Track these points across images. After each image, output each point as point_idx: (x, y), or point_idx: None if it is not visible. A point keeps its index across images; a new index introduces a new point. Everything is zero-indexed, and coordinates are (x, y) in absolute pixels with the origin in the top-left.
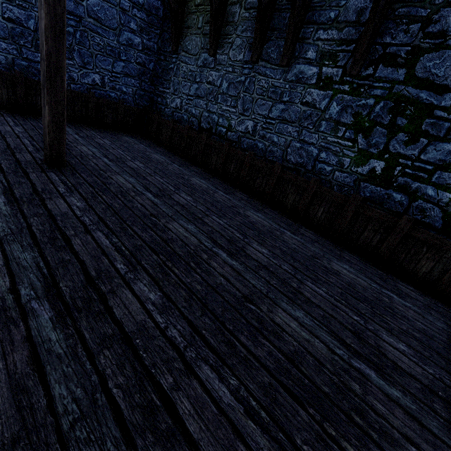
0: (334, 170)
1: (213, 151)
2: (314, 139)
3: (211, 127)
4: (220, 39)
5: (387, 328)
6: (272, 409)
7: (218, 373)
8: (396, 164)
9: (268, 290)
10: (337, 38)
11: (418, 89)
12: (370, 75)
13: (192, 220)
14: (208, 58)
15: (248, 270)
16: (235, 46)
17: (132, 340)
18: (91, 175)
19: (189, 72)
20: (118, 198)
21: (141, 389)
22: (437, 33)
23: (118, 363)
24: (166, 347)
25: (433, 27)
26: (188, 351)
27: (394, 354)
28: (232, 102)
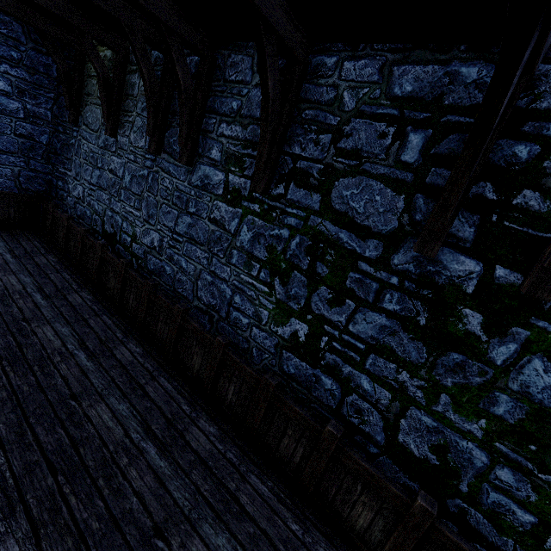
0: (251, 324)
1: (110, 270)
2: (226, 274)
3: (115, 233)
4: (120, 116)
5: None
6: None
7: None
8: (321, 332)
9: None
10: (242, 137)
11: (337, 227)
12: (281, 196)
13: None
14: (109, 137)
15: None
16: (136, 127)
17: None
18: None
19: (91, 152)
20: None
21: None
22: (351, 151)
23: None
24: None
25: (346, 142)
26: None
27: None
28: (135, 202)
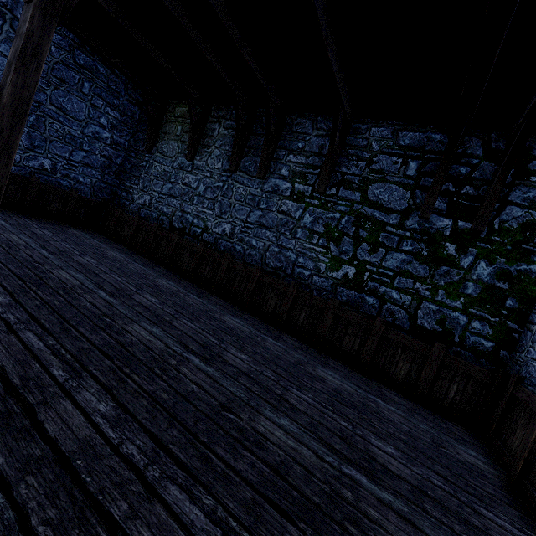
0: (312, 274)
1: (185, 252)
2: (292, 245)
3: (185, 227)
4: (198, 148)
5: (375, 432)
6: (256, 528)
7: (189, 493)
8: (364, 270)
9: (249, 398)
10: (305, 163)
11: (371, 209)
12: (334, 194)
13: (157, 323)
14: (185, 162)
15: (225, 377)
16: (214, 155)
17: (71, 462)
18: (22, 267)
19: (164, 171)
20: (59, 294)
21: (82, 522)
22: (378, 170)
23: (47, 492)
24: (120, 467)
25: (375, 166)
26: (150, 471)
27: (384, 457)
28: (209, 204)
